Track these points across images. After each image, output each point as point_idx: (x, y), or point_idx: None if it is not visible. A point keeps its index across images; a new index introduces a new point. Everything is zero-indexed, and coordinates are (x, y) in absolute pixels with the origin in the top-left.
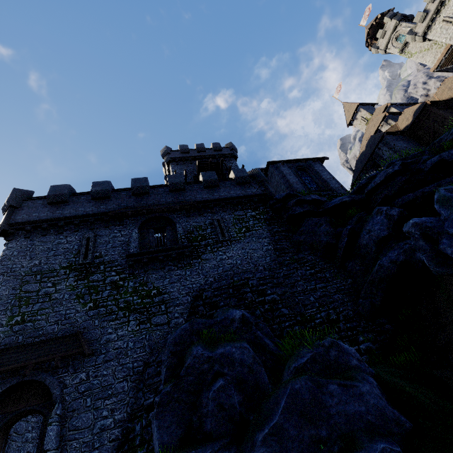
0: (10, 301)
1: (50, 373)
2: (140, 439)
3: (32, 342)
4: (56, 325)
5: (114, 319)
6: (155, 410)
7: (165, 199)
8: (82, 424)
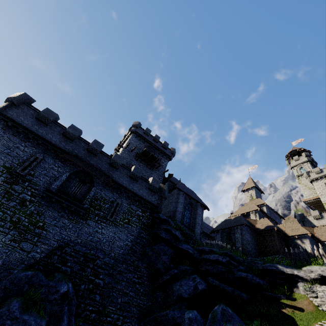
0: None
1: None
2: None
3: None
4: None
5: (1, 225)
6: None
7: (102, 167)
8: None
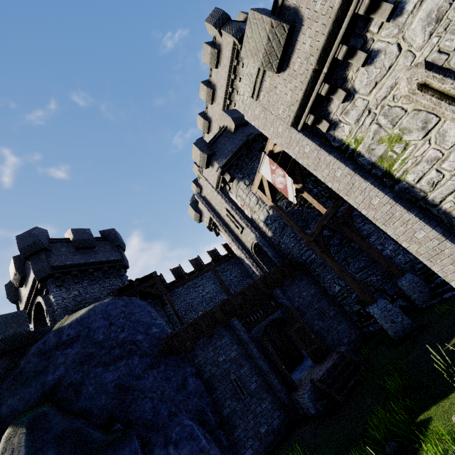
0: None
1: None
2: None
3: None
4: None
5: None
6: None
7: None
8: None
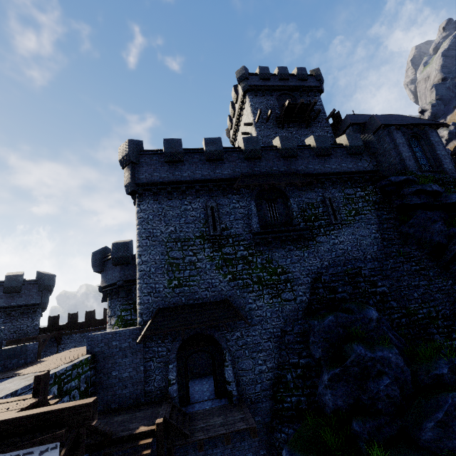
0: (164, 266)
1: (214, 329)
2: (294, 385)
3: (193, 304)
4: (208, 292)
5: (251, 291)
6: (326, 382)
7: (278, 168)
8: (246, 367)
